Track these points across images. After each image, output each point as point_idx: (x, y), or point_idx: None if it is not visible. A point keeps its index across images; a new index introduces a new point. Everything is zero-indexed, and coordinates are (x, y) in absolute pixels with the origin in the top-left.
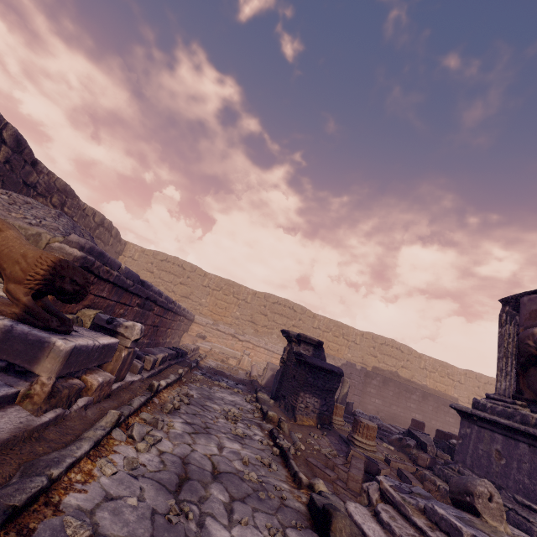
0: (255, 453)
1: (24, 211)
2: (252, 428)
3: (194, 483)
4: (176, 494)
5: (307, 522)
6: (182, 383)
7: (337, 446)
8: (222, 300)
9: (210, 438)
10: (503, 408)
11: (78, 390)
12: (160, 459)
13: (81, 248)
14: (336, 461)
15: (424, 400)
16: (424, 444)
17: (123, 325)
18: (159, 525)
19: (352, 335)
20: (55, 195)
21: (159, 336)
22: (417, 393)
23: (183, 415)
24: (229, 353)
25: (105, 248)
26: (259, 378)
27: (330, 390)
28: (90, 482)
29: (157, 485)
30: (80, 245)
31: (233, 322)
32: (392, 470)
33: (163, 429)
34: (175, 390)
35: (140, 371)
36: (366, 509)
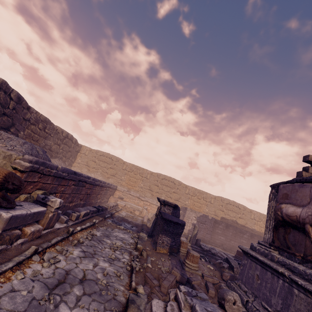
0: (116, 269)
1: (6, 143)
2: (124, 254)
3: (65, 285)
4: (52, 290)
5: (122, 308)
6: (95, 227)
7: (174, 266)
8: (133, 177)
9: (92, 260)
10: (264, 250)
11: (17, 236)
12: (54, 271)
13: (30, 162)
14: (164, 275)
15: (251, 238)
16: (232, 266)
17: (50, 200)
18: (32, 305)
19: (209, 198)
20: (40, 124)
21: (91, 199)
22: (247, 234)
23: (83, 247)
24: (135, 208)
25: (69, 149)
26: (148, 223)
27: (177, 233)
28: (7, 282)
29: (43, 285)
30: (29, 160)
31: (139, 190)
32: (203, 281)
33: (65, 254)
34: (87, 232)
35: (66, 222)
36: (163, 304)
